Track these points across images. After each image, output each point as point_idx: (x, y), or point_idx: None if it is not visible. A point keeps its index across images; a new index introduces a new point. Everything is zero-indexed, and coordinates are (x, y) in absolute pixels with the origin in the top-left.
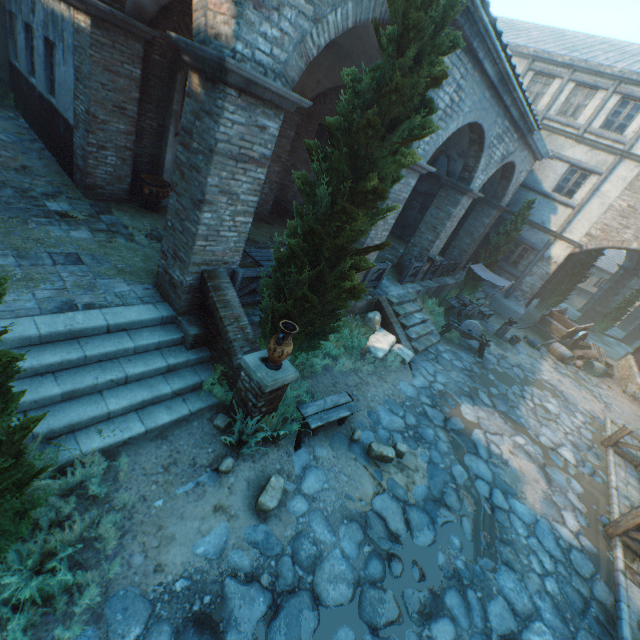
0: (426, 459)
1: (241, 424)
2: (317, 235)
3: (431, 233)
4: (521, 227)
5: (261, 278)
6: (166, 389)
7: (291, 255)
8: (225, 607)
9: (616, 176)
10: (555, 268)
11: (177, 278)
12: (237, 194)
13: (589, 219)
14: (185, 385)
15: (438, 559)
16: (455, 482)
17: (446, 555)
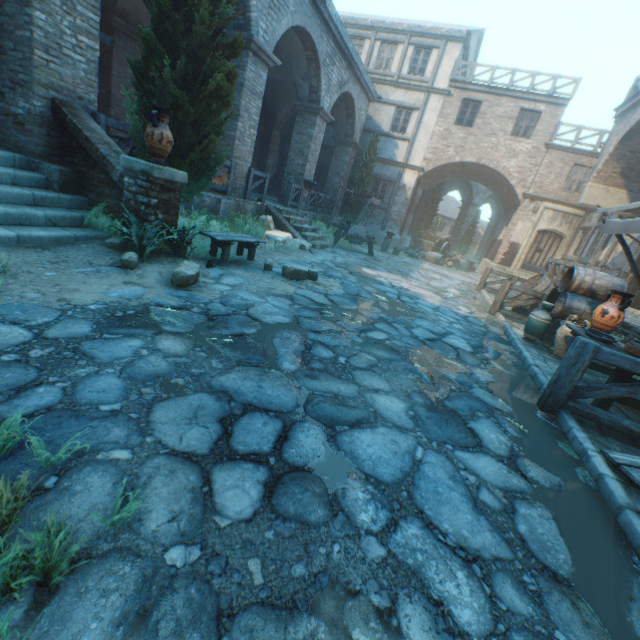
0: (339, 282)
1: (138, 231)
2: (167, 17)
3: (300, 158)
4: (375, 159)
5: (130, 138)
6: (36, 211)
7: (147, 52)
8: (154, 317)
9: (430, 109)
10: (411, 193)
11: (22, 111)
12: (72, 2)
13: (422, 147)
14: (61, 214)
15: (364, 314)
16: (368, 291)
17: (370, 313)
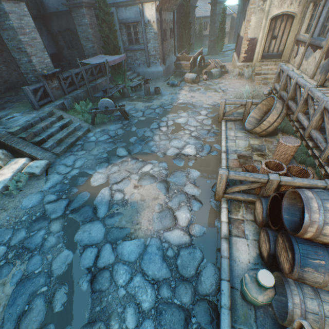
0: (18, 278)
1: None
2: None
3: (23, 55)
4: (110, 9)
5: None
6: None
7: None
8: None
9: None
10: (156, 26)
11: None
12: None
13: None
14: None
15: None
16: (50, 281)
17: None
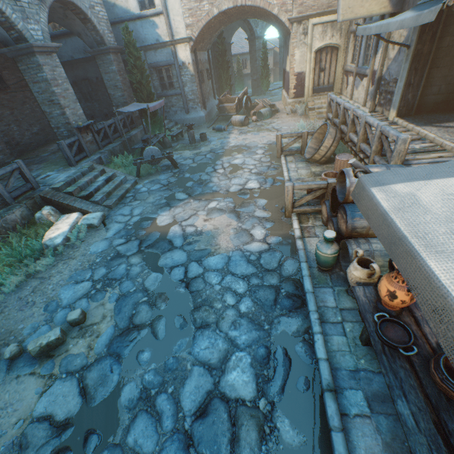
0: (115, 298)
1: None
2: None
3: (55, 108)
4: (140, 54)
5: None
6: None
7: None
8: None
9: None
10: (193, 68)
11: None
12: None
13: (178, 13)
14: None
15: (122, 397)
16: (148, 293)
17: (132, 383)
